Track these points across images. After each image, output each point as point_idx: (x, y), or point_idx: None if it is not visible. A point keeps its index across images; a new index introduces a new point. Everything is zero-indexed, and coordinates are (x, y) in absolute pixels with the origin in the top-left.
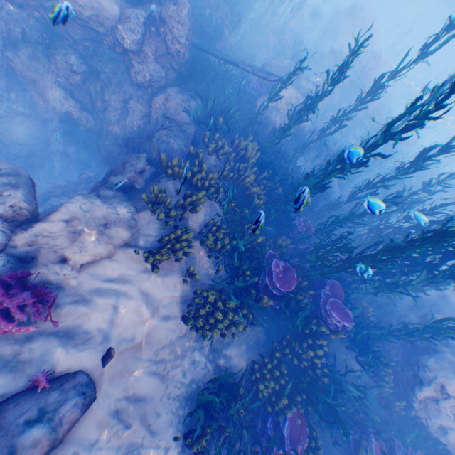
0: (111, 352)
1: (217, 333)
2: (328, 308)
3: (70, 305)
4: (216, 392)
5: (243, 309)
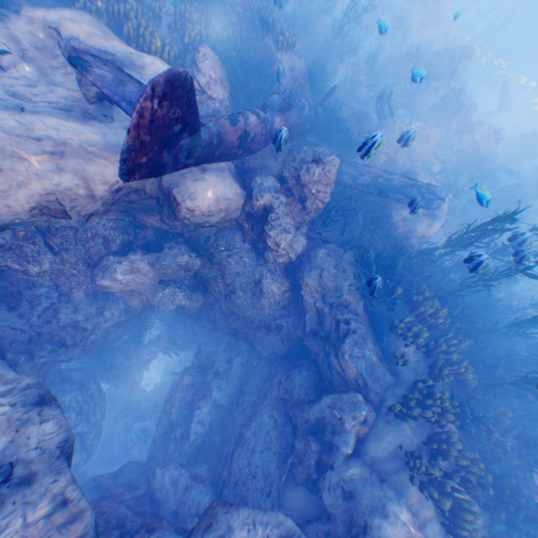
0: None
1: None
2: None
3: None
4: None
5: None
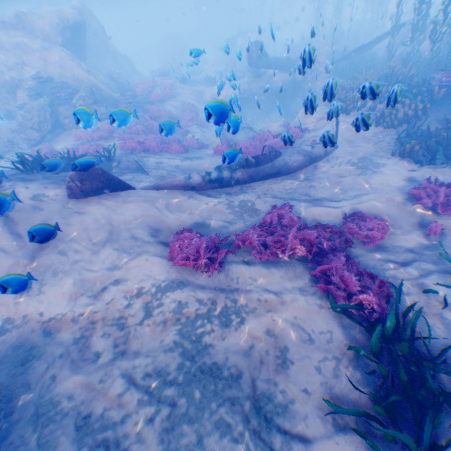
0: (336, 119)
1: (400, 114)
2: None
3: (312, 132)
4: (416, 139)
5: (415, 99)
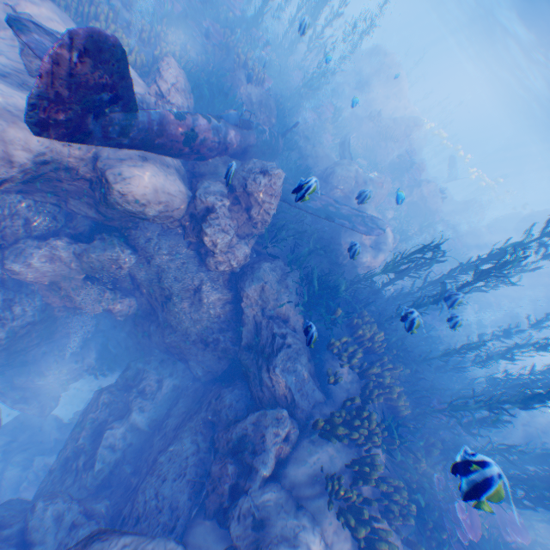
0: None
1: None
2: (507, 528)
3: None
4: None
5: None
